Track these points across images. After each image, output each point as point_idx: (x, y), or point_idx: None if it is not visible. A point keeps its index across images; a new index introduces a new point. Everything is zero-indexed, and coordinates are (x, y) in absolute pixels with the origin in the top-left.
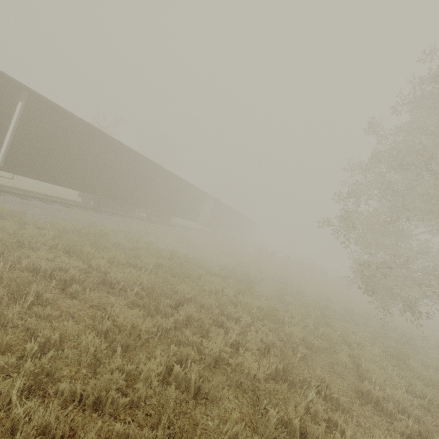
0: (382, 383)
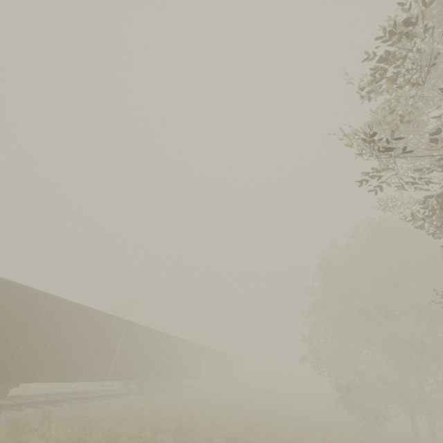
0: None
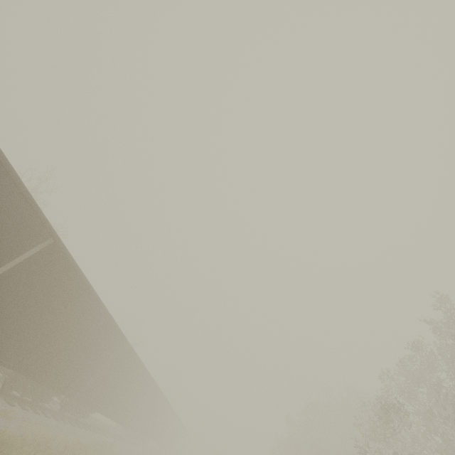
0: None
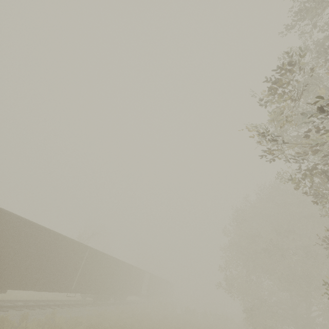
0: None
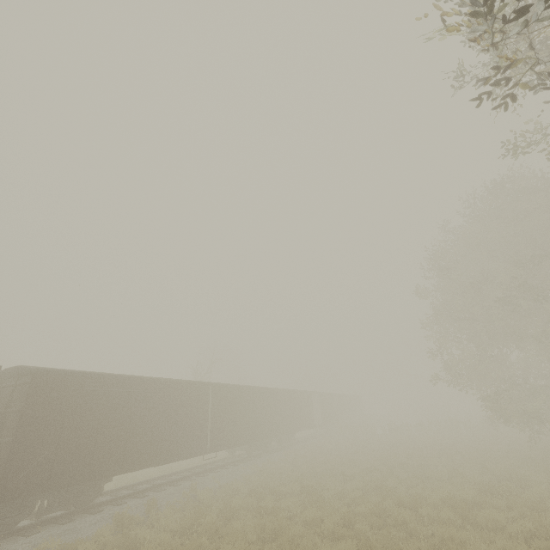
0: (548, 486)
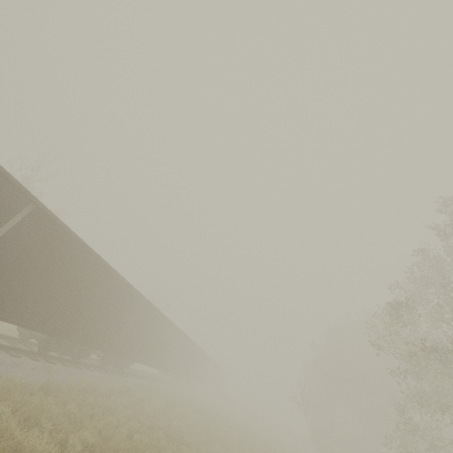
0: None
